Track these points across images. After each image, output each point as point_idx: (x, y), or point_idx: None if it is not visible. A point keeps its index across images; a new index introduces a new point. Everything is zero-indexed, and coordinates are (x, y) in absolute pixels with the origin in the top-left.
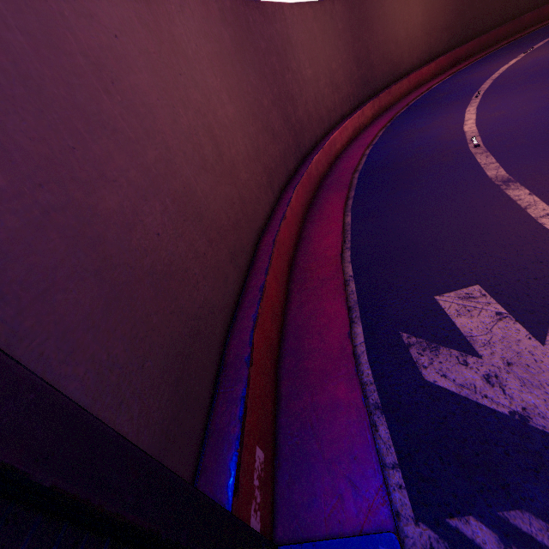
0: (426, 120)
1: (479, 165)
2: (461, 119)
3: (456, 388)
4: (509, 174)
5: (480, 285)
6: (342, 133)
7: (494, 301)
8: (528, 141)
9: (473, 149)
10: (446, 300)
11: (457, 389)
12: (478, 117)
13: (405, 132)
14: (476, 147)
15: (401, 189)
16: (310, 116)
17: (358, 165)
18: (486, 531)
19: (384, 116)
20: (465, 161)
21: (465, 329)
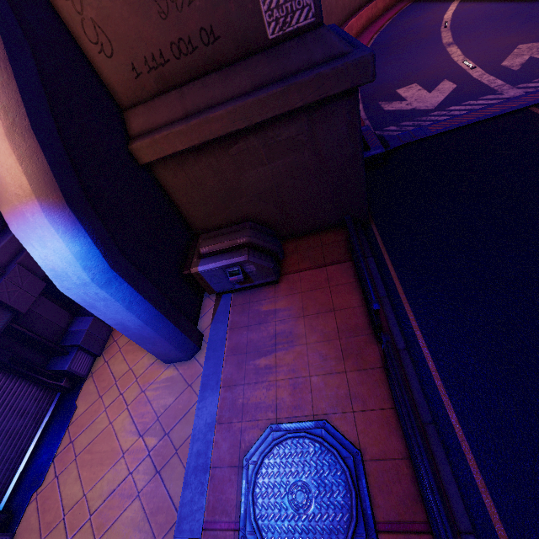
0: (423, 12)
1: (441, 38)
2: (446, 10)
3: (395, 109)
4: (453, 41)
5: (416, 83)
6: (358, 21)
7: (419, 87)
8: (474, 23)
9: (443, 29)
10: (400, 90)
11: (395, 109)
12: (456, 9)
13: (405, 21)
14: (445, 28)
15: (393, 54)
16: (337, 2)
17: (367, 45)
18: (394, 127)
19: (393, 9)
20: (434, 36)
21: (404, 96)
